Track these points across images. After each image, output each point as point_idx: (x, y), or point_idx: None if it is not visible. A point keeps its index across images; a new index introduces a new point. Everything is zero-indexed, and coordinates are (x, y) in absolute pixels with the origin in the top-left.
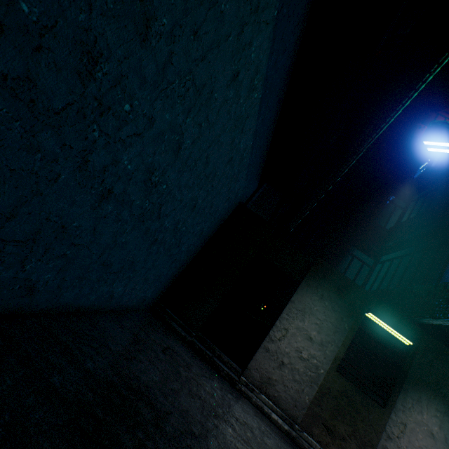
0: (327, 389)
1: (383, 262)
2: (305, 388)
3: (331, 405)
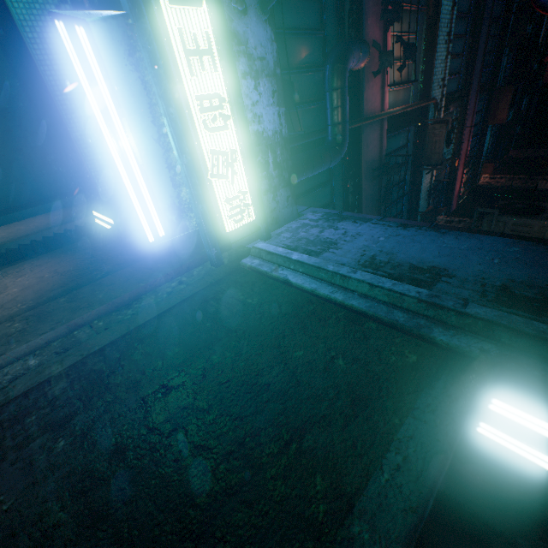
0: None
1: None
2: None
3: None
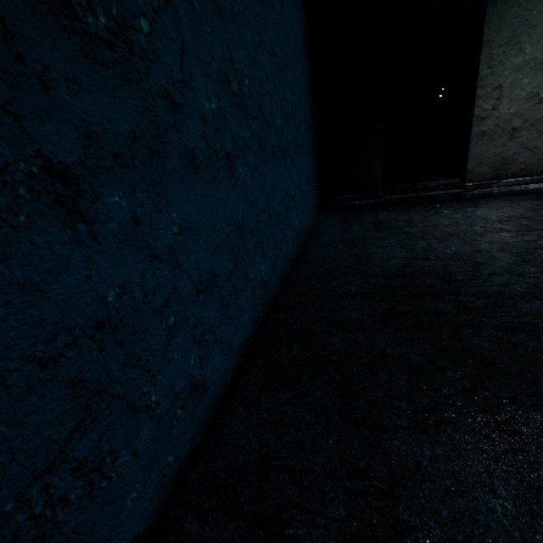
0: None
1: None
2: None
3: None
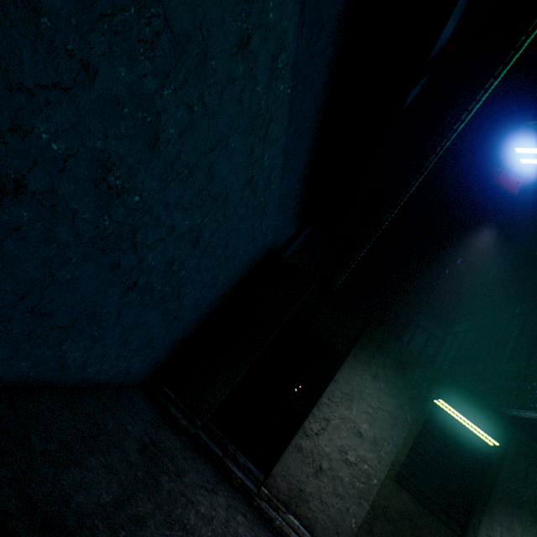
0: (383, 508)
1: (456, 333)
2: (351, 506)
3: (387, 532)
